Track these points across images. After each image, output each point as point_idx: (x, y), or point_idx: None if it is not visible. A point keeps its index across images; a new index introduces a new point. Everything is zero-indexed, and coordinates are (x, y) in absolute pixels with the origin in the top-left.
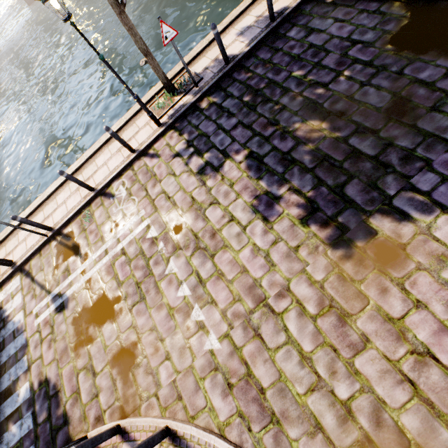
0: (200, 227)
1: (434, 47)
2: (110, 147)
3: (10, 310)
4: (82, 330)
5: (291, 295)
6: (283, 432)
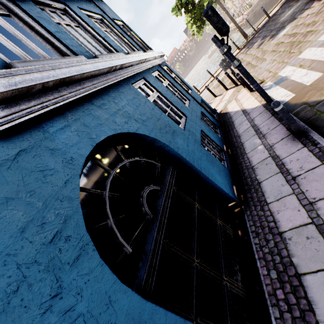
0: None
1: None
2: None
3: None
4: None
5: (256, 57)
6: None
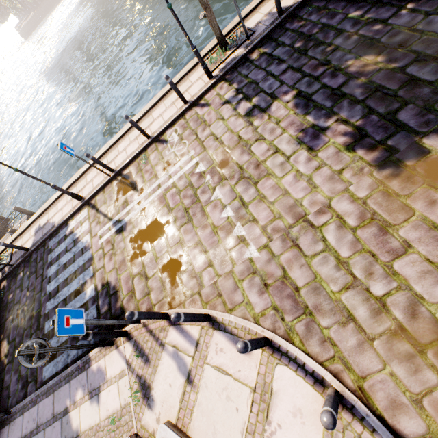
0: (245, 160)
1: None
2: (165, 101)
3: (79, 234)
4: (138, 246)
5: (331, 211)
6: (314, 322)
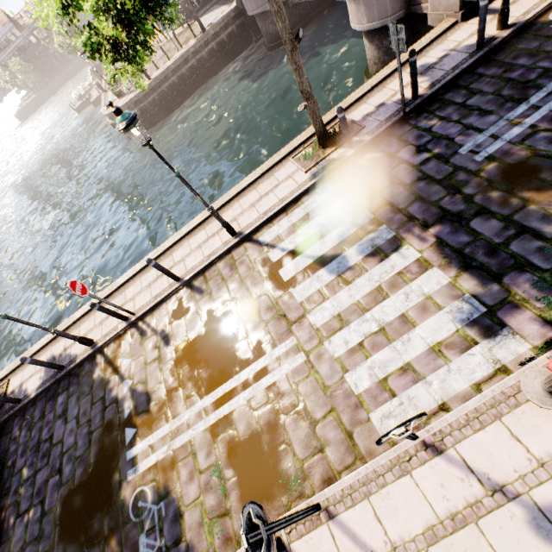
0: None
1: (66, 545)
2: None
3: None
4: None
5: None
6: None
